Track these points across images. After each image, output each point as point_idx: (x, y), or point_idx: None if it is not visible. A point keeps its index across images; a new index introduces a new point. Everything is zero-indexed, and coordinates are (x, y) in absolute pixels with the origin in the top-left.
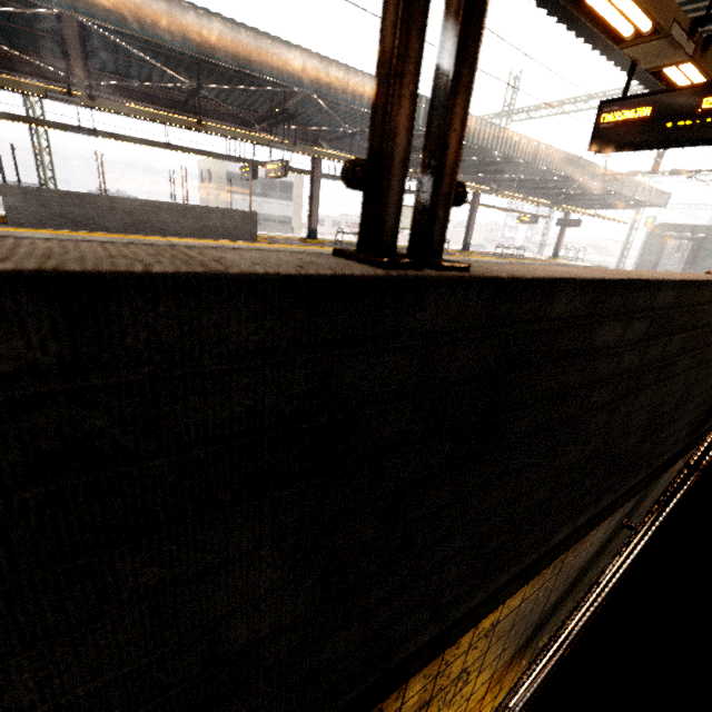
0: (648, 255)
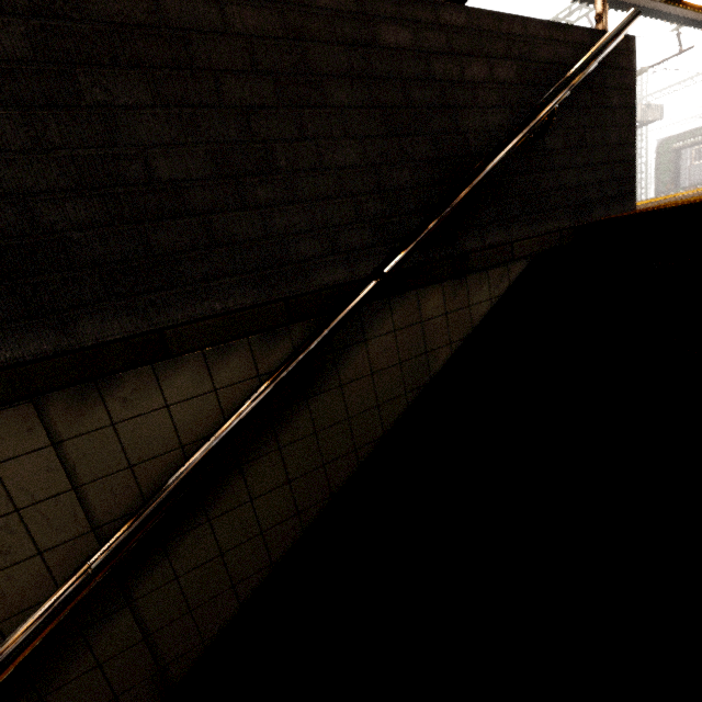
0: (664, 175)
